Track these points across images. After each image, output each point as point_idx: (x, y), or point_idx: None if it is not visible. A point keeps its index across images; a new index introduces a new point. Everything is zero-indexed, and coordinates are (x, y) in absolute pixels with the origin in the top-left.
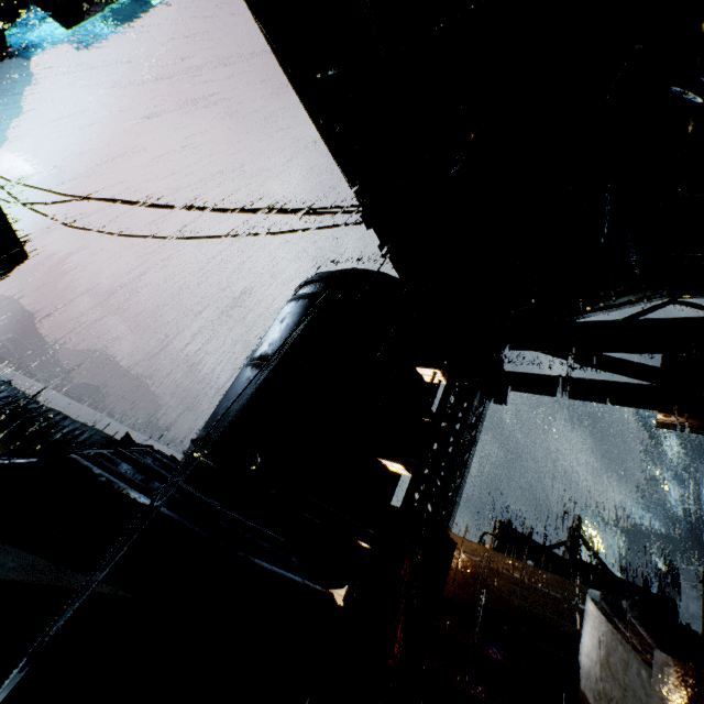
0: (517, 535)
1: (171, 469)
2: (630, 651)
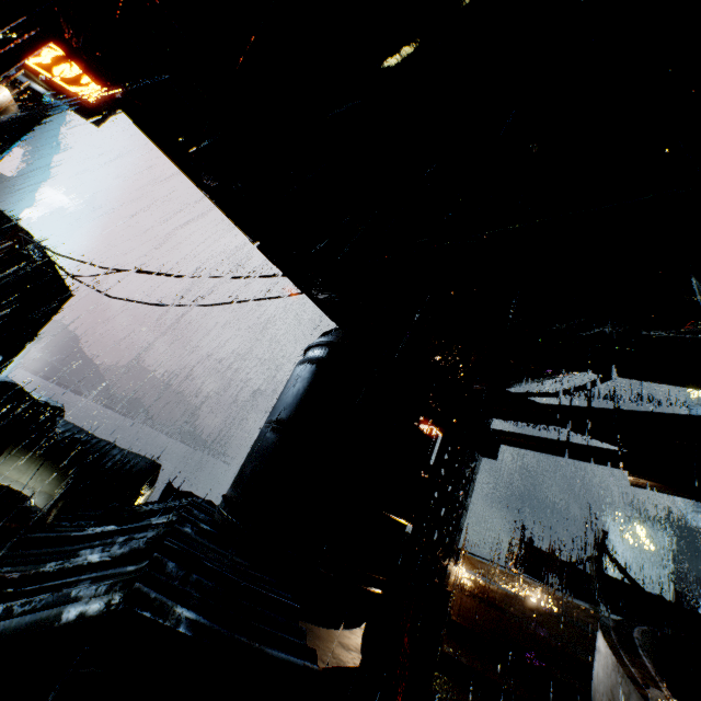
0: (539, 552)
1: (206, 532)
2: (630, 686)
